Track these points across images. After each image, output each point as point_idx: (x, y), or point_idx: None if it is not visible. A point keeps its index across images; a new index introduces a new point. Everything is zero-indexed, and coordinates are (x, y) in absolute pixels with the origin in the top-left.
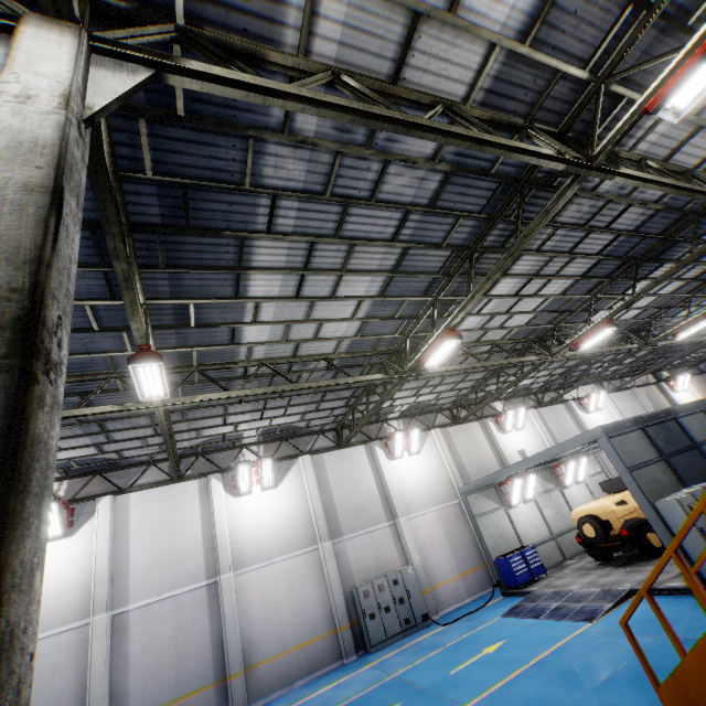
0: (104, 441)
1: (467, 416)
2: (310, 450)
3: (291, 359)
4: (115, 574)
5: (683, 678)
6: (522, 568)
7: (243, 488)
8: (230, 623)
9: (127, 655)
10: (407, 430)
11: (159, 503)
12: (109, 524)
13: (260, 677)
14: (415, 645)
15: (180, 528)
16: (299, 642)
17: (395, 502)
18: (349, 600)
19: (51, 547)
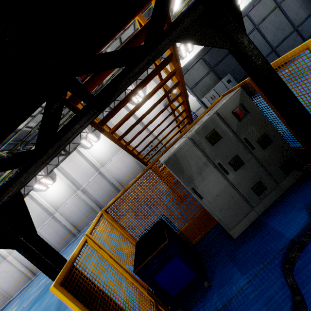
0: None
1: None
2: None
3: None
4: (74, 182)
5: None
6: None
7: (89, 146)
8: (110, 178)
9: (91, 194)
10: None
11: (70, 162)
12: (62, 174)
13: (125, 184)
14: None
15: (81, 165)
16: (131, 173)
17: (143, 121)
18: None
19: (54, 185)
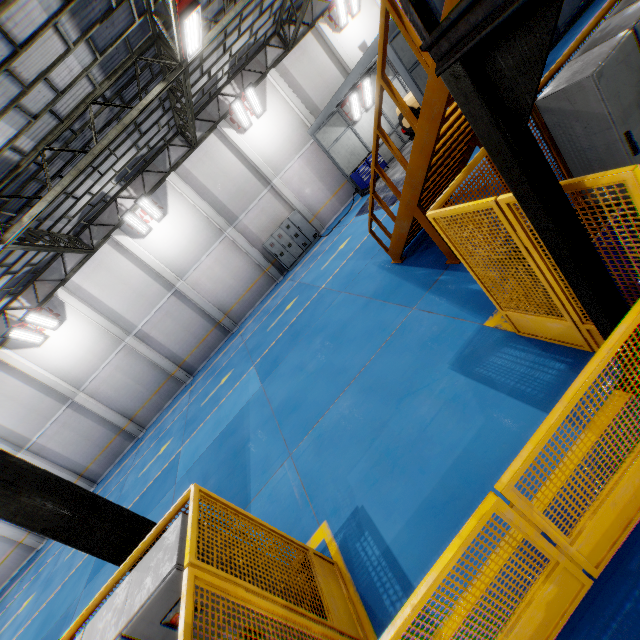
0: (7, 269)
1: (294, 37)
2: (171, 167)
3: (62, 126)
4: (114, 320)
5: (393, 248)
6: (369, 173)
7: (143, 230)
8: (201, 303)
9: (160, 343)
10: (242, 94)
11: (97, 273)
12: (80, 302)
13: (236, 313)
14: (310, 258)
15: (126, 278)
16: (247, 288)
17: (264, 171)
18: (264, 253)
19: (62, 331)
